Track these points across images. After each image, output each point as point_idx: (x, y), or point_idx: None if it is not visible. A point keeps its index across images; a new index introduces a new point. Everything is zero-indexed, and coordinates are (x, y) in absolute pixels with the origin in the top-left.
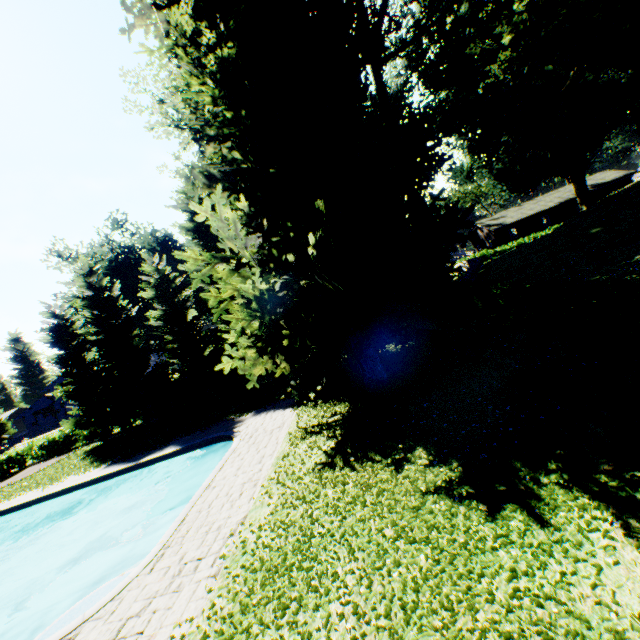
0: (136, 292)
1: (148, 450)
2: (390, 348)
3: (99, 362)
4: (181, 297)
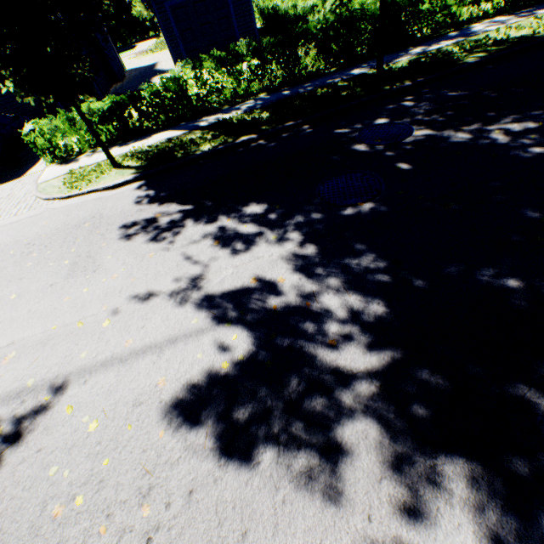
0: None
1: None
2: None
3: None
4: None
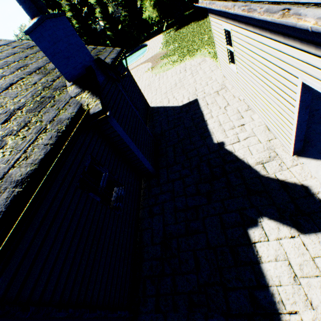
0: (62, 8)
1: None
2: (185, 14)
3: (85, 36)
4: (105, 1)
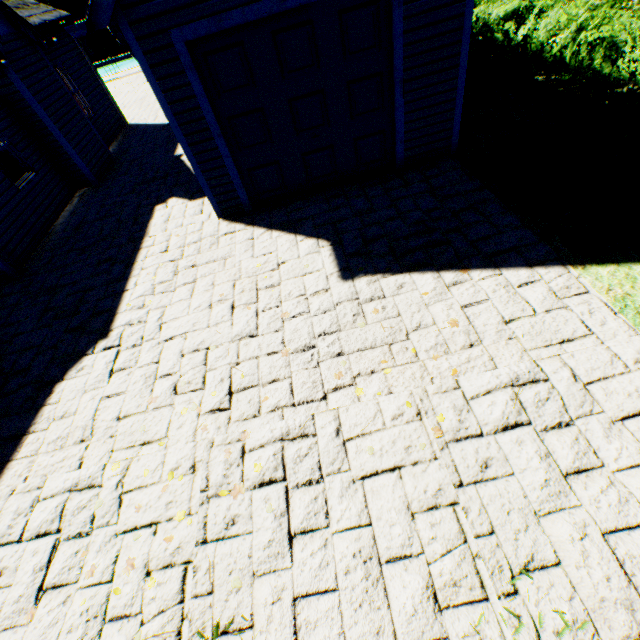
0: None
1: (116, 56)
2: None
3: None
4: None
